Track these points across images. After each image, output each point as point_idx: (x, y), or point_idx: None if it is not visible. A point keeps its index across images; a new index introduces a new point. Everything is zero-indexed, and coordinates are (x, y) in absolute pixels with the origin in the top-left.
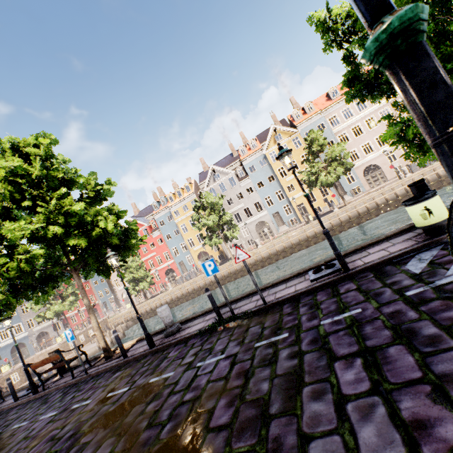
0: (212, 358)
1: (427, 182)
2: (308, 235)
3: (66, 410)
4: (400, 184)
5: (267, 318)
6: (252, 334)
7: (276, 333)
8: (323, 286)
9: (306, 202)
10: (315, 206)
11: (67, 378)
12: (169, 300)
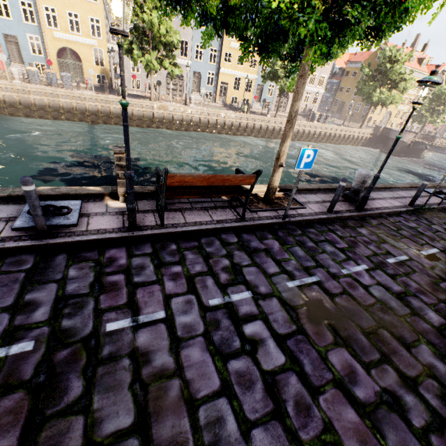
0: None
1: (319, 135)
2: (242, 125)
3: (386, 264)
4: (311, 126)
5: None
6: None
7: None
8: None
9: (231, 84)
10: (235, 95)
11: (202, 214)
12: (11, 100)
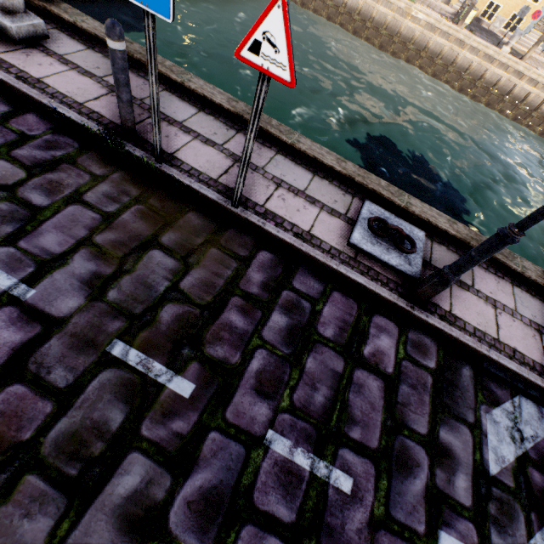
0: (1, 269)
1: None
2: (431, 45)
3: None
4: None
5: (205, 257)
6: (140, 282)
7: (176, 353)
8: (354, 284)
9: None
10: None
11: None
12: None
